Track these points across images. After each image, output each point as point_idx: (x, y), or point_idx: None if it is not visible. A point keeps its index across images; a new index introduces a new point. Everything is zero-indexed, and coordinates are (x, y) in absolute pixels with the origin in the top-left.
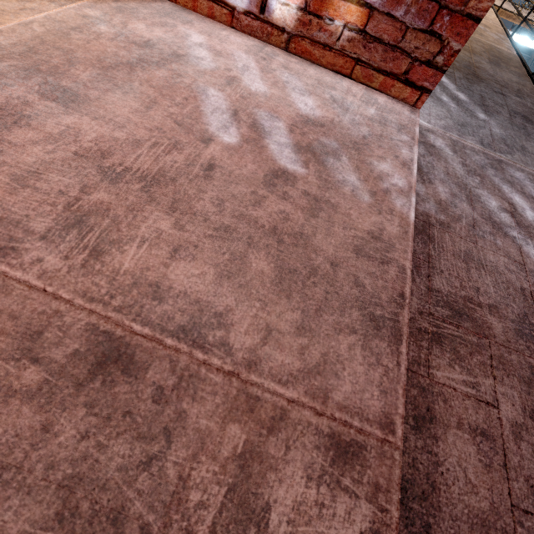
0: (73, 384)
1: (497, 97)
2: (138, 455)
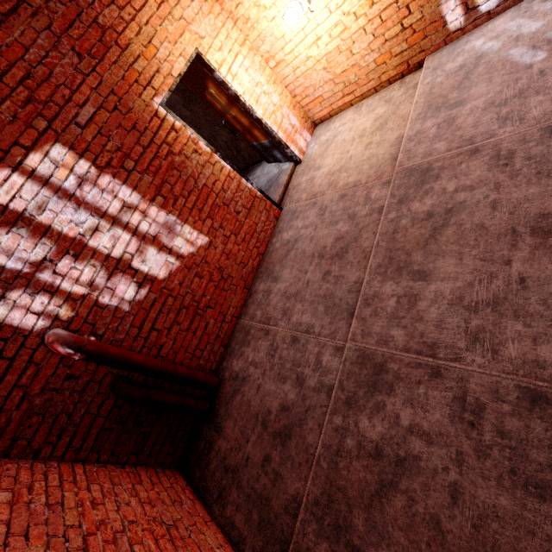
0: (547, 138)
1: None
2: None
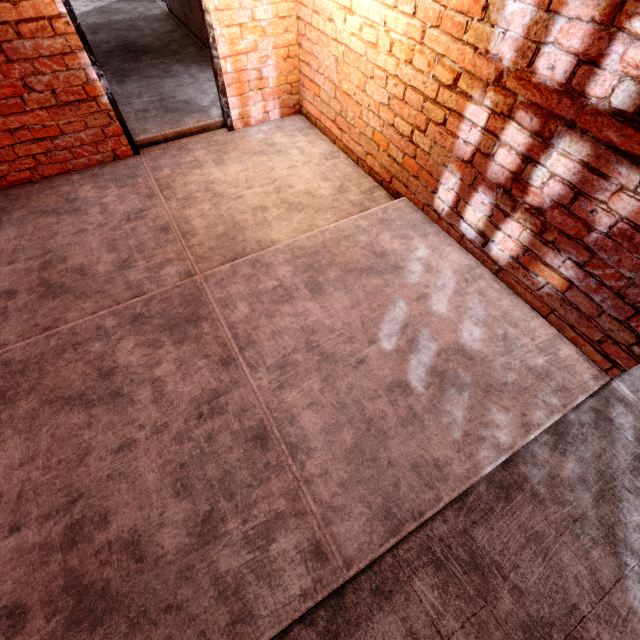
0: (245, 438)
1: None
2: (248, 480)
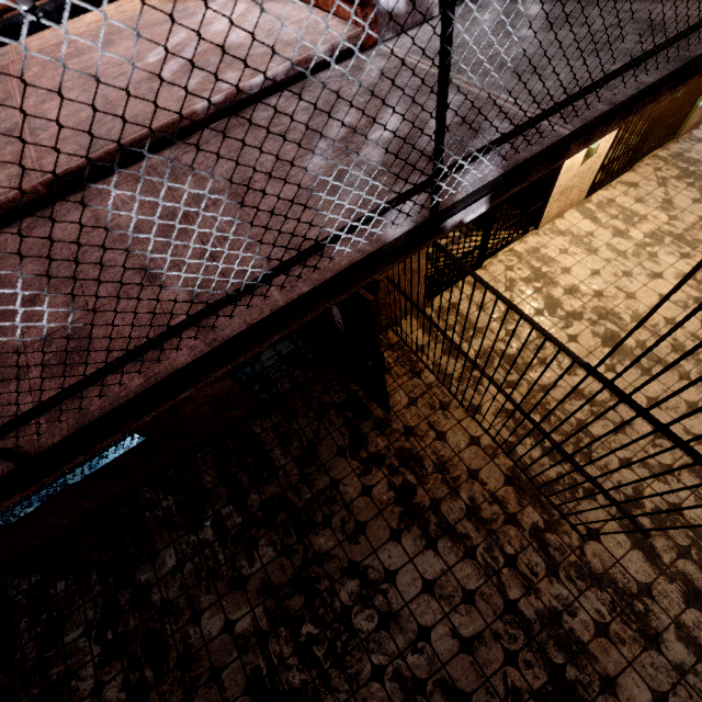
0: None
1: (638, 0)
2: None
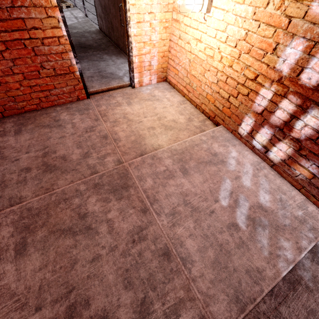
0: (158, 254)
1: None
2: (162, 279)
